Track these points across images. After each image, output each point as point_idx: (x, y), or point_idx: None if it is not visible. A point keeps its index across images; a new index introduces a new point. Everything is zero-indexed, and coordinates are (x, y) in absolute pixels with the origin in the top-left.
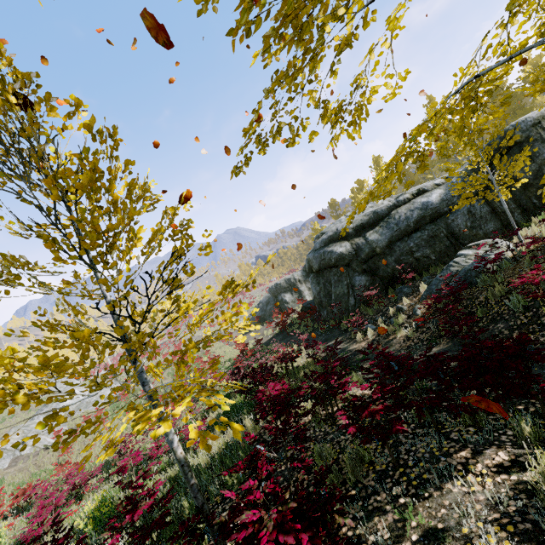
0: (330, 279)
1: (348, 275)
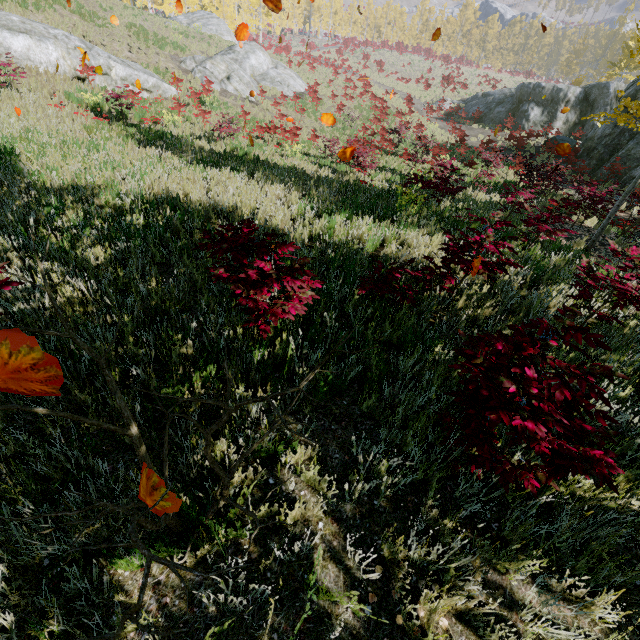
0: (639, 132)
1: None
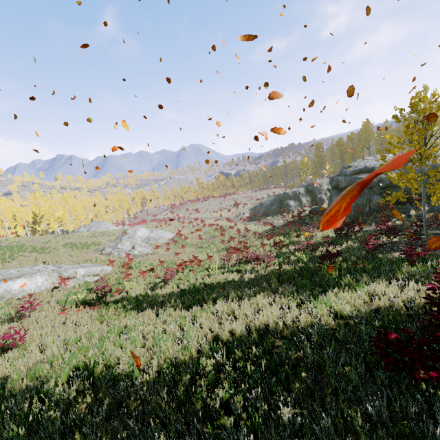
0: None
1: (369, 194)
